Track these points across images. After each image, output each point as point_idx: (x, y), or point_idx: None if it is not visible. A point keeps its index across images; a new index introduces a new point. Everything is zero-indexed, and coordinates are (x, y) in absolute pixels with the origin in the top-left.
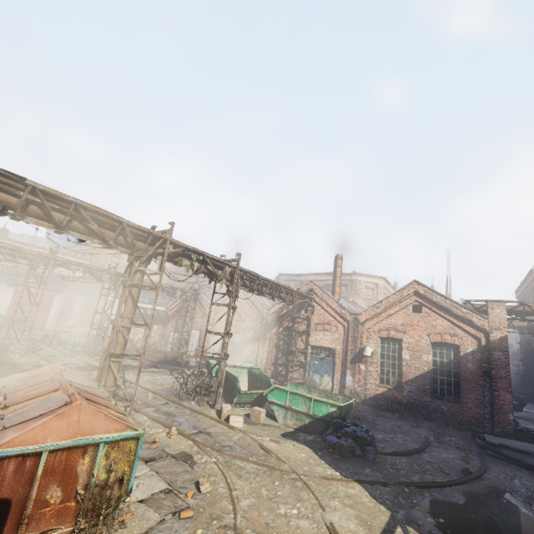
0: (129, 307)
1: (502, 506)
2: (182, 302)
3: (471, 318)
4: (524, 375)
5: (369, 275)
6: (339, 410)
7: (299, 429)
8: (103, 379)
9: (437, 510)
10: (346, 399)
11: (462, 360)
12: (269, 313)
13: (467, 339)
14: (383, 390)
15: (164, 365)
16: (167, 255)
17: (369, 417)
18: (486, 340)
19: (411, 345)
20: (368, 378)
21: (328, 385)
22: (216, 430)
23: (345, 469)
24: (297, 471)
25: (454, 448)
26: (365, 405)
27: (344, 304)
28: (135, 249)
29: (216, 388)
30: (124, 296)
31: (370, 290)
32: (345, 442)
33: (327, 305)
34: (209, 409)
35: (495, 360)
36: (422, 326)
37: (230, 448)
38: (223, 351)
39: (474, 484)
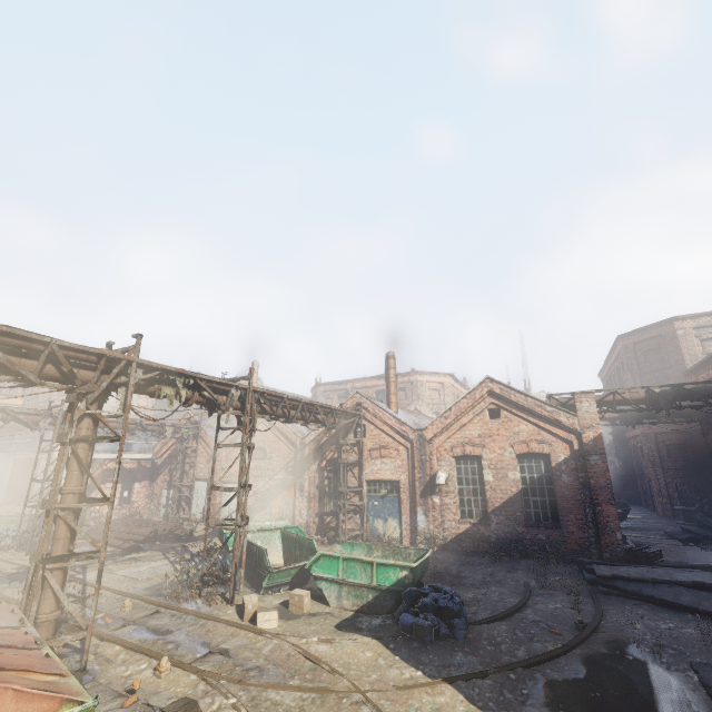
0: (74, 475)
1: (629, 667)
2: (176, 443)
3: (558, 417)
4: (622, 472)
5: (431, 373)
6: (412, 574)
7: (361, 610)
8: (33, 603)
9: (555, 697)
10: (420, 552)
11: (555, 472)
12: (306, 443)
13: (557, 444)
14: (466, 526)
15: (155, 543)
16: (133, 386)
17: (452, 569)
18: (579, 442)
19: (493, 461)
20: (445, 514)
21: (395, 532)
22: (236, 642)
23: (428, 663)
24: (361, 685)
25: (561, 592)
26: (445, 552)
27: (404, 418)
28: (77, 382)
29: (233, 572)
30: (64, 459)
31: (435, 392)
32: (424, 621)
33: (382, 423)
34: (224, 607)
35: (592, 467)
36: (503, 435)
37: (259, 671)
38: (239, 515)
39: (592, 641)
